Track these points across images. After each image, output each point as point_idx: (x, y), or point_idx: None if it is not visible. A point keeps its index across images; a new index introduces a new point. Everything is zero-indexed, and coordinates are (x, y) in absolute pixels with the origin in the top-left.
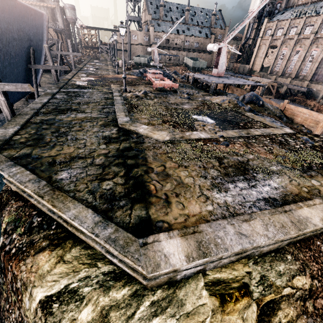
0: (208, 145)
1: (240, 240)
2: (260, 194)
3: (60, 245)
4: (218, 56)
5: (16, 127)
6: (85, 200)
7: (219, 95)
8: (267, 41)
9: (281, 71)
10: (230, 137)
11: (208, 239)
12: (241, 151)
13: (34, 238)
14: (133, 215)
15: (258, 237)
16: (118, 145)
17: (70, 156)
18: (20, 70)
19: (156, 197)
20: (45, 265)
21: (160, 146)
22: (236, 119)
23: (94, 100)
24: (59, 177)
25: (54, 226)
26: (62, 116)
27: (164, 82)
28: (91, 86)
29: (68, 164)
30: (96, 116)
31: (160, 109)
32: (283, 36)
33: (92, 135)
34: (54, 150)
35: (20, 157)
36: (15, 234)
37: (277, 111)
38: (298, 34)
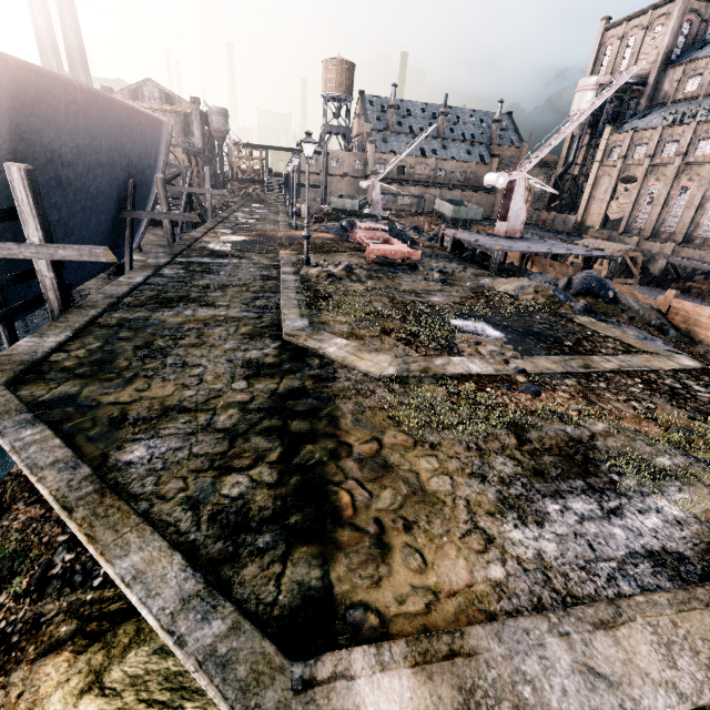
0: (488, 392)
1: (592, 696)
2: (637, 538)
3: (103, 636)
4: (508, 197)
5: (65, 334)
6: (173, 525)
7: (512, 275)
8: (614, 169)
9: (651, 228)
10: (542, 374)
11: (494, 685)
12: (573, 410)
13: (44, 611)
14: (287, 579)
15: (647, 689)
16: (276, 382)
17: (163, 406)
18: (104, 220)
19: (352, 528)
20: (53, 696)
21: (373, 388)
22: (556, 331)
23: (238, 280)
24: (124, 458)
25: (98, 579)
26: (166, 312)
27: (391, 246)
28: (238, 253)
29: (153, 426)
30: (237, 315)
31: (379, 303)
32: (648, 158)
33: (221, 357)
34: (130, 388)
35: (53, 402)
36: (6, 594)
37: (652, 314)
38: (682, 154)
